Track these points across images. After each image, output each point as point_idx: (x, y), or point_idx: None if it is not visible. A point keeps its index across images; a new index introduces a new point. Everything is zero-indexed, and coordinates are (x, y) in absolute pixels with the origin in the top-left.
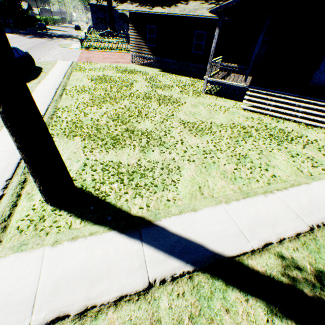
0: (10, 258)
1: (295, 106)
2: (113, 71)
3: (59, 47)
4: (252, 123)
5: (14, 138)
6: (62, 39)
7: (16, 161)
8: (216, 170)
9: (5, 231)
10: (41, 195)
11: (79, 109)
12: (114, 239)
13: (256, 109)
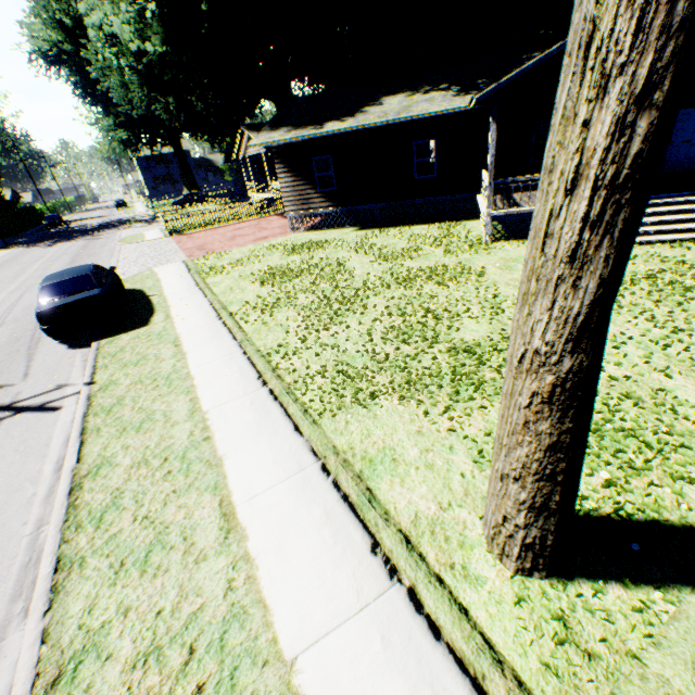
0: None
1: (693, 212)
2: (277, 256)
3: (123, 245)
4: (650, 265)
5: (563, 424)
6: (112, 230)
7: (334, 497)
8: None
9: (530, 692)
10: (482, 560)
11: (309, 343)
12: None
13: None
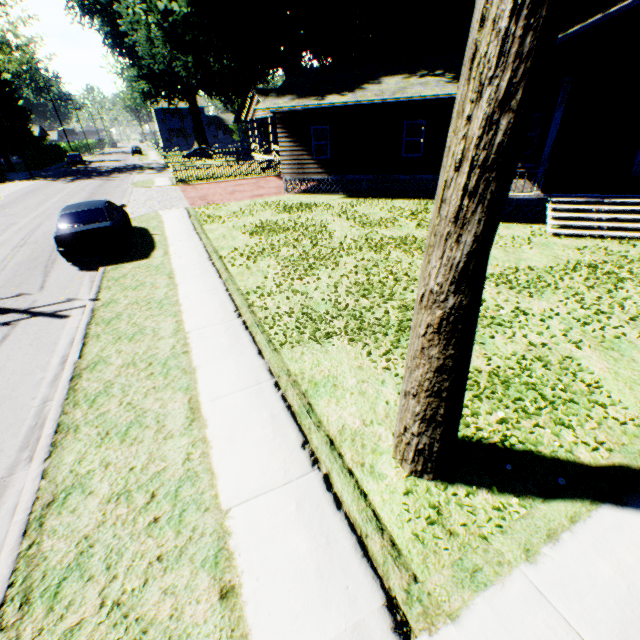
0: (479, 607)
1: None
2: (269, 212)
3: (135, 188)
4: (596, 256)
5: (448, 351)
6: (126, 174)
7: (280, 405)
8: (635, 350)
9: (399, 551)
10: (387, 463)
11: (283, 288)
12: (624, 522)
13: (579, 231)
